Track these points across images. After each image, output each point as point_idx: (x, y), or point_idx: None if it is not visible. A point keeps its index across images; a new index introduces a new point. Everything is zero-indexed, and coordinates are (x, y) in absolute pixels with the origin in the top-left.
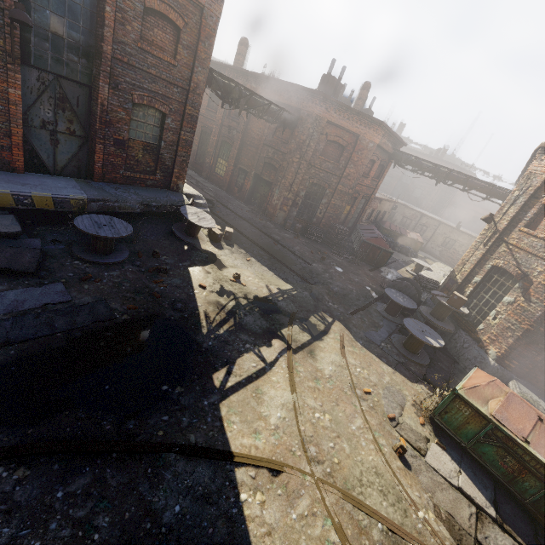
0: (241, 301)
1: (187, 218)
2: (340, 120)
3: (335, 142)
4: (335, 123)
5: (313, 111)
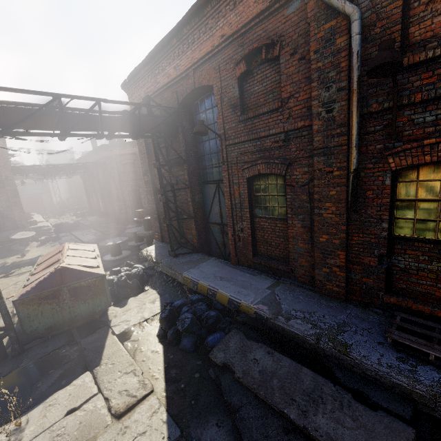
0: (6, 265)
1: (10, 237)
2: (121, 151)
3: (128, 163)
4: (120, 154)
5: (106, 155)
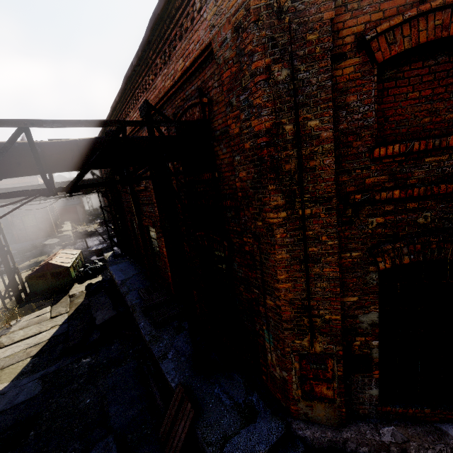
0: (38, 261)
1: (43, 243)
2: None
3: None
4: None
5: None
